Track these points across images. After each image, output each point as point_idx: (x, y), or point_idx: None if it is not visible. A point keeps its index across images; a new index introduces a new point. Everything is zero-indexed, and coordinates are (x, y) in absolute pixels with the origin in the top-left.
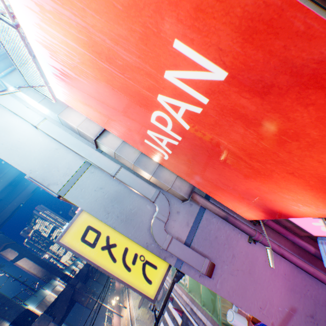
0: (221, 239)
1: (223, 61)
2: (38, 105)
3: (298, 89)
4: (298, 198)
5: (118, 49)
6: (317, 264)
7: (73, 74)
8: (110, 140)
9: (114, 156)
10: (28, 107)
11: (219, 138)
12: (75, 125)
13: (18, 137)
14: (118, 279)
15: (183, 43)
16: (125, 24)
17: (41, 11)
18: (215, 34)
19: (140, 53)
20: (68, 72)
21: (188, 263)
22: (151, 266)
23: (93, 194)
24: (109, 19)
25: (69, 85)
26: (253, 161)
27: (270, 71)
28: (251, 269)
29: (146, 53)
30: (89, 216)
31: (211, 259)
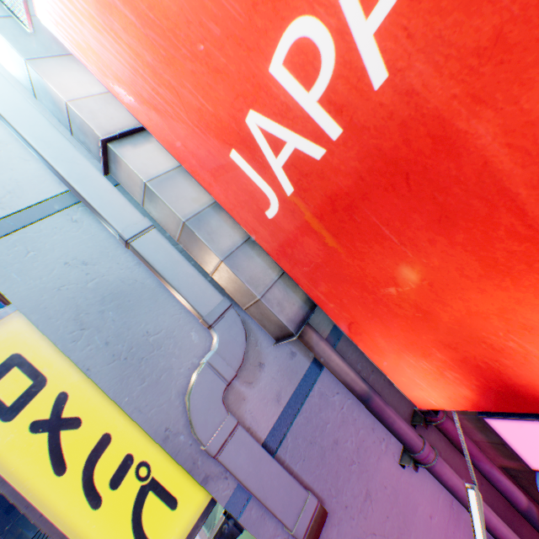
0: (347, 449)
1: None
2: None
3: None
4: None
5: None
6: (522, 534)
7: None
8: (143, 155)
9: (142, 199)
10: None
11: (474, 118)
12: (66, 95)
13: None
14: (53, 530)
15: None
16: None
17: None
18: None
19: None
20: None
21: (265, 503)
22: (161, 497)
23: (57, 271)
24: None
25: None
26: None
27: None
28: (402, 535)
29: None
30: (27, 330)
31: (318, 496)
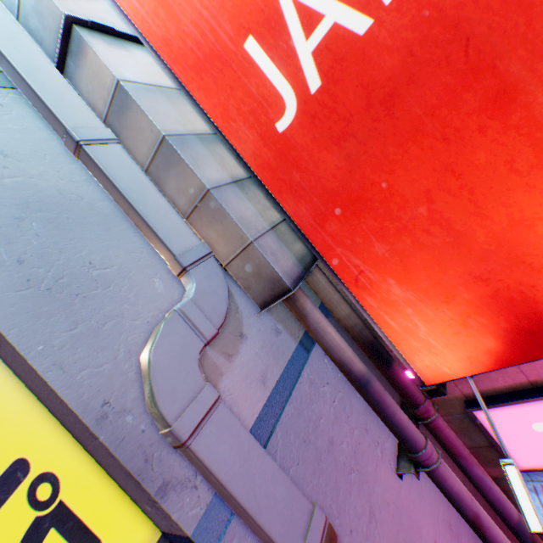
0: (344, 452)
1: None
2: None
3: None
4: None
5: None
6: None
7: None
8: (118, 57)
9: (106, 111)
10: None
11: None
12: None
13: None
14: None
15: None
16: None
17: None
18: None
19: None
20: None
21: (259, 520)
22: (71, 540)
23: None
24: None
25: None
26: None
27: None
28: None
29: None
30: None
31: None
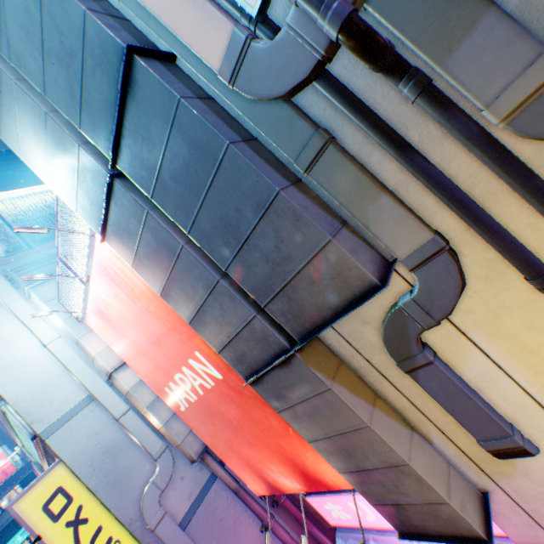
0: (228, 522)
1: (220, 371)
2: (60, 321)
3: (254, 398)
4: (280, 470)
5: (163, 335)
6: None
7: (118, 322)
8: (128, 374)
9: (126, 393)
10: (45, 320)
11: (223, 408)
12: (95, 351)
13: (17, 354)
14: None
15: (201, 354)
16: (170, 330)
17: (115, 294)
18: (215, 360)
19: (176, 344)
20: (114, 319)
21: None
22: None
23: (84, 440)
24: (162, 324)
25: (109, 323)
26: (246, 431)
27: (240, 385)
28: None
29: (180, 346)
30: (66, 472)
31: None
